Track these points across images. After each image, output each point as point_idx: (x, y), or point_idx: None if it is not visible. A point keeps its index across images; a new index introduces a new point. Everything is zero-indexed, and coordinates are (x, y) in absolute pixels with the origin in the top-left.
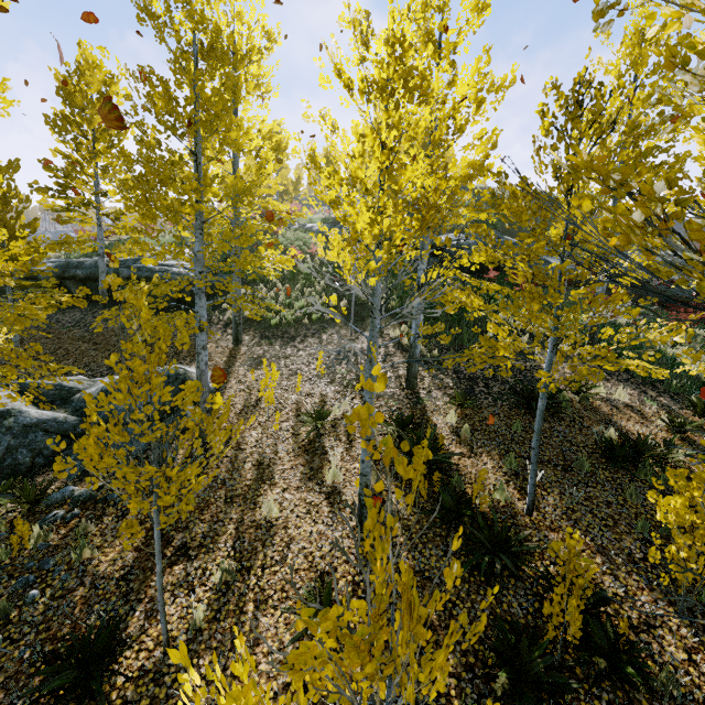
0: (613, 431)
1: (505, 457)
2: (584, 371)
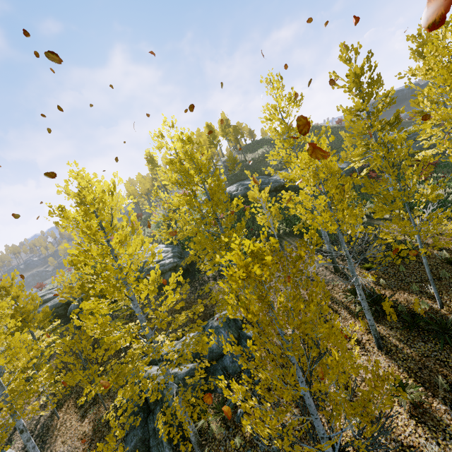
0: (444, 251)
1: (410, 286)
2: (441, 243)
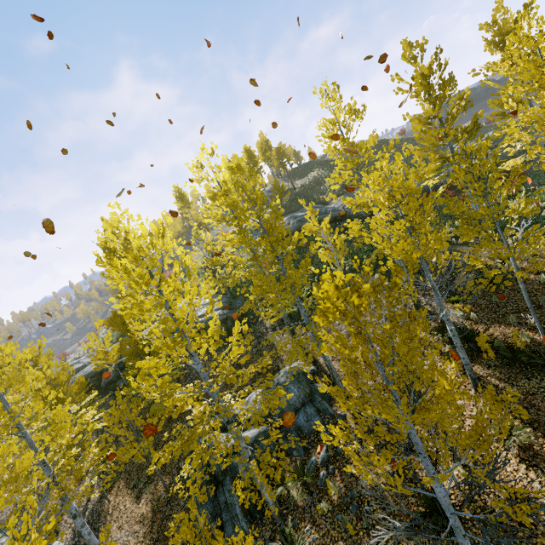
0: (543, 275)
1: (506, 318)
2: (540, 264)
